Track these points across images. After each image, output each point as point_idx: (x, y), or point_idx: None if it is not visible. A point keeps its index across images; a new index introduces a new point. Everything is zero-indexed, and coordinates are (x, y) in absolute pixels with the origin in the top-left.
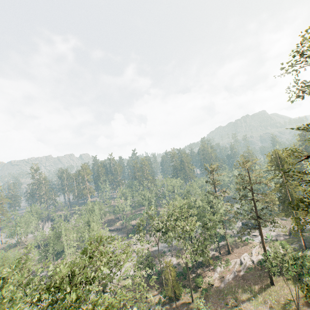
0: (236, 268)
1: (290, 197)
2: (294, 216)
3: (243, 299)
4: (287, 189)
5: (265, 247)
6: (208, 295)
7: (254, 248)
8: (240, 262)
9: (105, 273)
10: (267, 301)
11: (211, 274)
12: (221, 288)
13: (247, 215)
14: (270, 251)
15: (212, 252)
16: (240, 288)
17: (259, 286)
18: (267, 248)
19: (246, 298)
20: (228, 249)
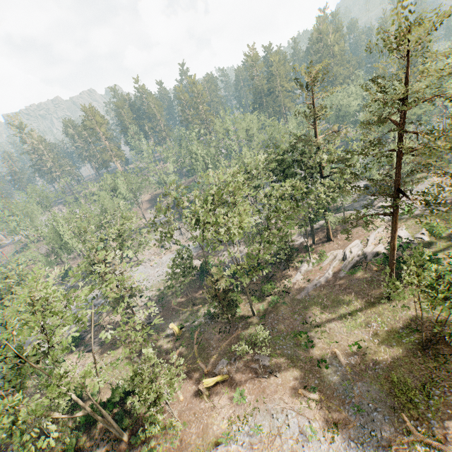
0: (333, 267)
1: None
2: None
3: (332, 317)
4: None
5: (395, 247)
6: (278, 307)
7: (374, 232)
8: (344, 256)
9: (127, 284)
10: (372, 324)
11: (290, 276)
12: (301, 298)
13: (373, 185)
14: (404, 269)
15: (301, 238)
16: (332, 300)
17: (364, 299)
18: (398, 233)
19: (337, 316)
20: (327, 235)
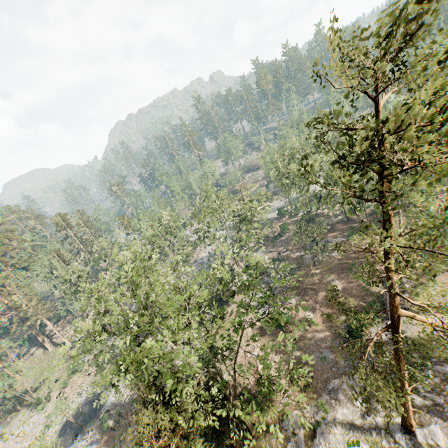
0: None
1: None
2: None
3: None
4: None
5: None
6: None
7: None
8: None
9: None
10: None
11: None
12: None
13: None
14: None
15: None
16: None
17: None
18: None
19: None
20: None
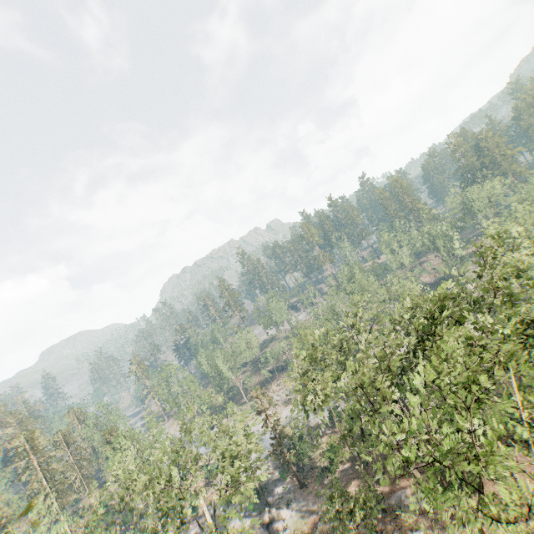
0: None
1: None
2: None
3: None
4: None
5: None
6: None
7: None
8: None
9: None
10: None
11: None
12: None
13: None
14: None
15: None
16: None
17: None
18: None
19: None
20: None
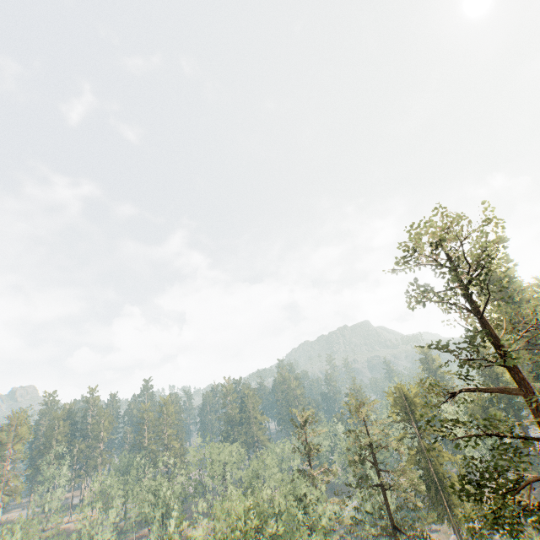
0: None
1: (436, 476)
2: (450, 518)
3: None
4: (428, 459)
5: None
6: None
7: None
8: None
9: None
10: None
11: None
12: None
13: (374, 524)
14: None
15: None
16: None
17: None
18: None
19: None
20: None
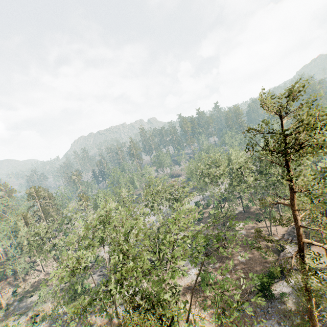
0: None
1: None
2: None
3: None
4: None
5: None
6: None
7: None
8: None
9: None
10: None
11: None
12: None
13: None
14: None
15: None
16: None
17: None
18: None
19: None
20: None
